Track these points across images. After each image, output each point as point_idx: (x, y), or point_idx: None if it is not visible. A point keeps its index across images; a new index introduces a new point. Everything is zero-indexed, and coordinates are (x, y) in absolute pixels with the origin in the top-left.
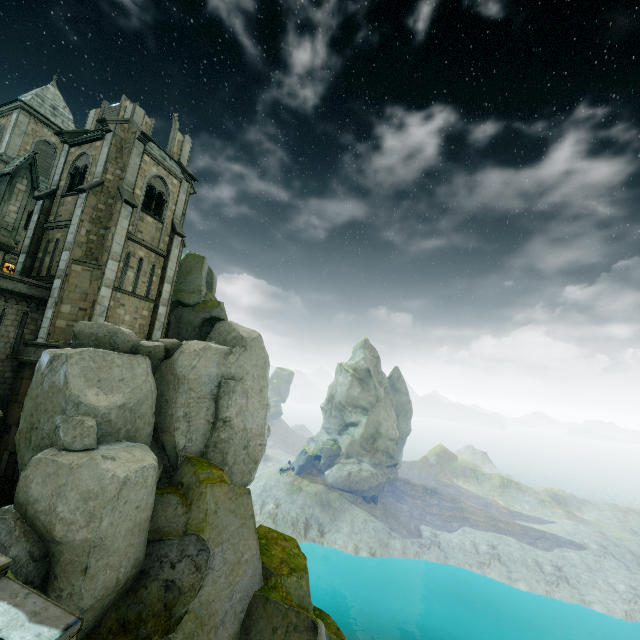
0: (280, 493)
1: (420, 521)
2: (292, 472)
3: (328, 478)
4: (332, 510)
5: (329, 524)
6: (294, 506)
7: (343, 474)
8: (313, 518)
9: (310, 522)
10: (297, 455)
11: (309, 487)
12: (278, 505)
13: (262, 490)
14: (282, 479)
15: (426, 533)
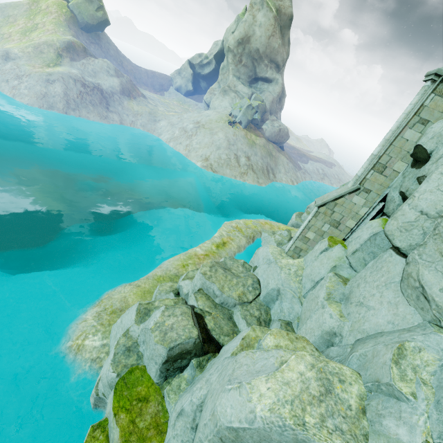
0: (245, 147)
1: (295, 159)
2: (240, 126)
3: (266, 133)
4: (274, 158)
5: (275, 168)
6: (258, 158)
7: (276, 130)
8: (269, 165)
9: (268, 169)
10: (239, 108)
11: (258, 141)
12: (249, 158)
13: (228, 144)
14: (238, 133)
15: (301, 166)
